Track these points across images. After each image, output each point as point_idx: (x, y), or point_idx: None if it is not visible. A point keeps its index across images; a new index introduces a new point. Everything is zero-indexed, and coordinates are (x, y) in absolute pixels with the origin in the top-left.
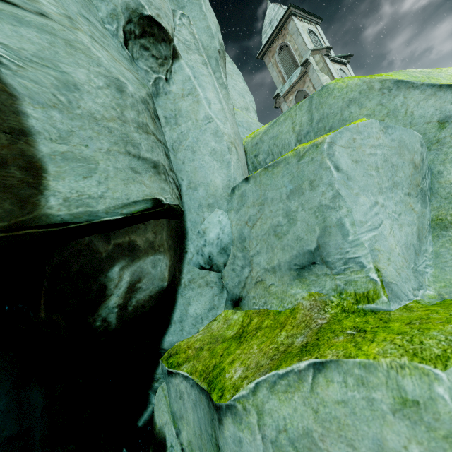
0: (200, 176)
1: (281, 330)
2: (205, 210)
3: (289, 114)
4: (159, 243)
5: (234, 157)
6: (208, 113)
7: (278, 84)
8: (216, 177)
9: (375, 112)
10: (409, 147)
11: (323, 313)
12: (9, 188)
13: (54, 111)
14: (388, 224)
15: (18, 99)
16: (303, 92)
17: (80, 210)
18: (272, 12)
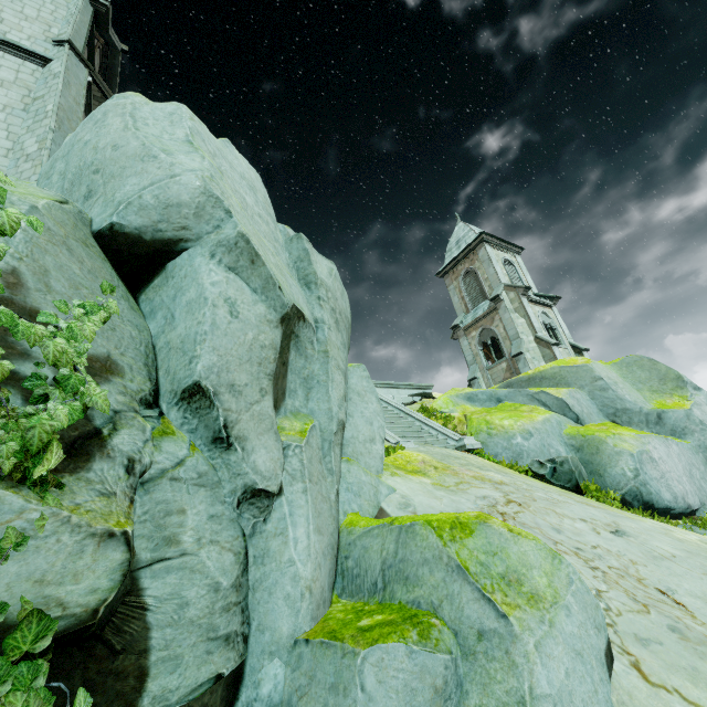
0: (271, 619)
1: None
2: (266, 657)
3: (382, 531)
4: (213, 701)
5: (305, 603)
6: (292, 556)
7: (459, 312)
8: (284, 624)
9: (439, 587)
10: (432, 672)
11: None
12: (124, 695)
13: (168, 628)
14: None
15: (151, 629)
16: (490, 331)
17: (160, 705)
18: (462, 232)
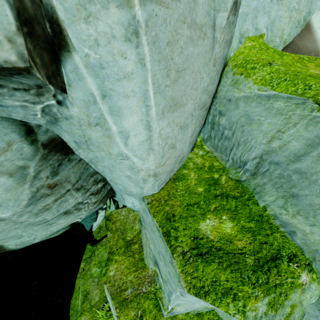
0: (119, 182)
1: (134, 271)
2: (124, 193)
3: (292, 112)
4: None
5: (149, 184)
6: (123, 152)
7: None
8: (131, 188)
9: None
10: None
11: (149, 286)
12: None
13: None
14: (203, 303)
15: None
16: None
17: (26, 244)
18: None
